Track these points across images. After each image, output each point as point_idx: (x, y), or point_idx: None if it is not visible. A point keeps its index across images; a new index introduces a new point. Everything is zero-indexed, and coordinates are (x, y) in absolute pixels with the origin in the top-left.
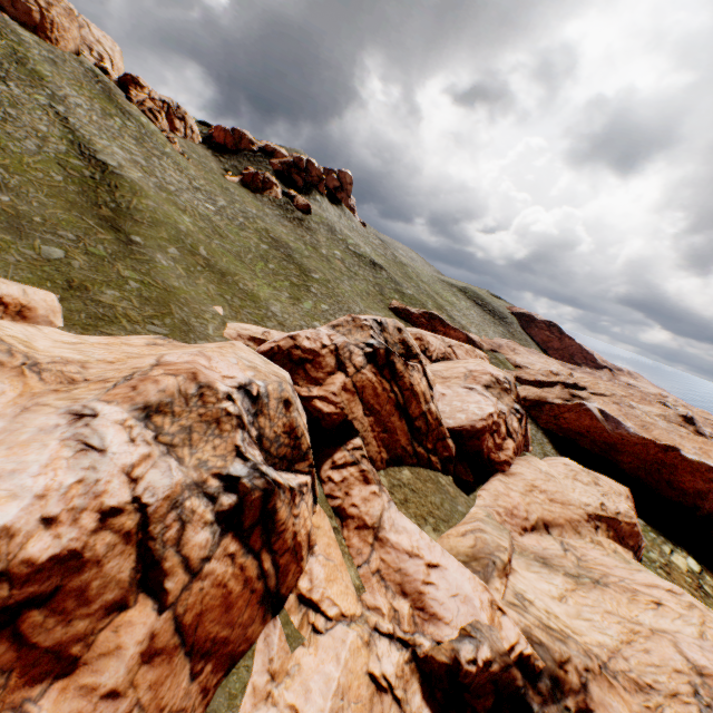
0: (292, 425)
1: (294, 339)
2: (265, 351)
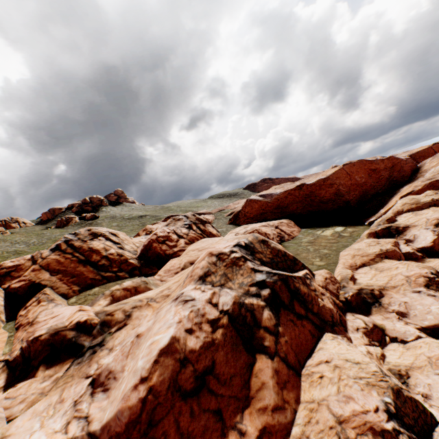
0: None
1: (1, 266)
2: None
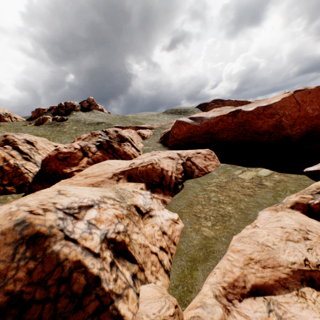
0: None
1: None
2: None
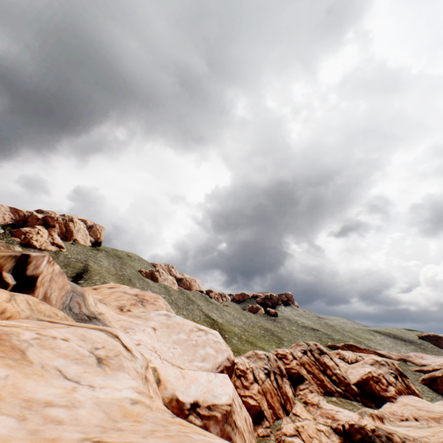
0: (278, 365)
1: (276, 351)
2: None
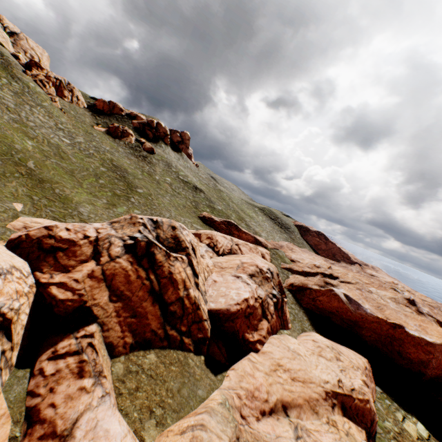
0: None
1: (50, 229)
2: (13, 239)
